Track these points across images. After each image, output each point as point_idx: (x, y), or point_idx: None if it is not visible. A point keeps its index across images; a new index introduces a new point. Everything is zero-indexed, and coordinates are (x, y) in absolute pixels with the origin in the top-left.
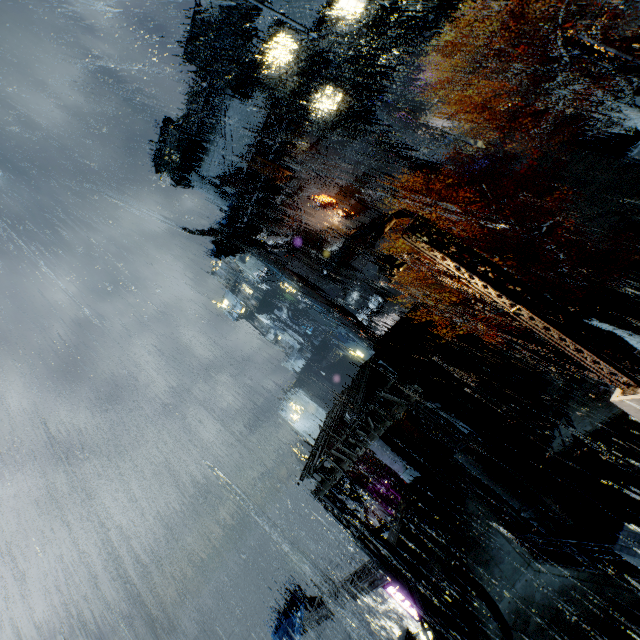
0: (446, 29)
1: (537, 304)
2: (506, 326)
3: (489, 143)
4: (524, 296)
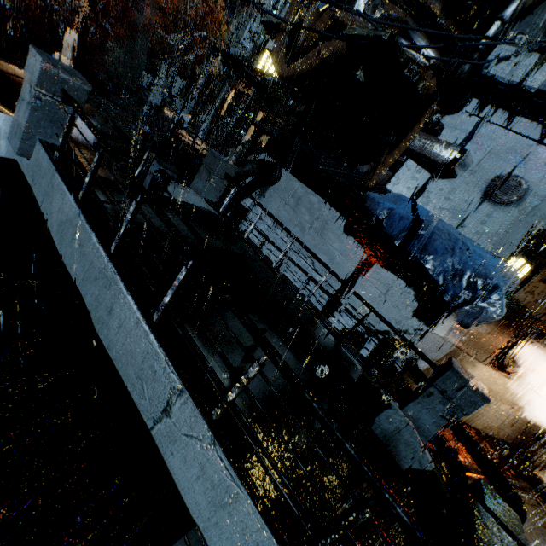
0: None
1: (91, 4)
2: (5, 1)
3: None
4: None
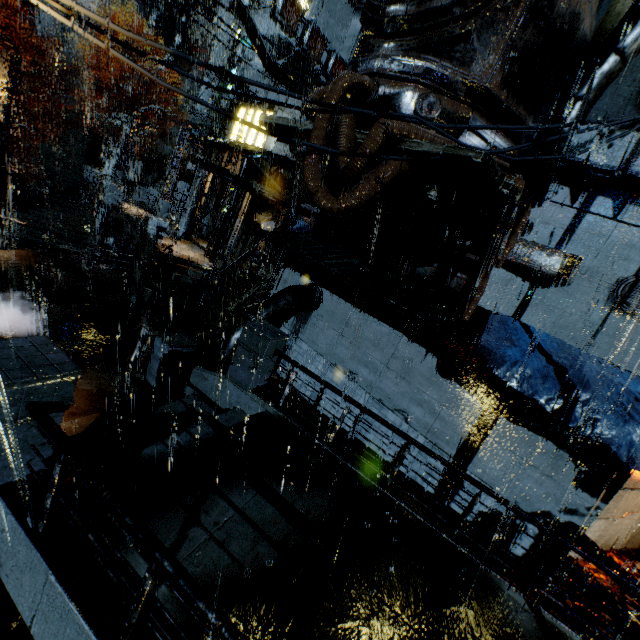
0: (152, 13)
1: (6, 122)
2: None
3: (70, 64)
4: (7, 116)
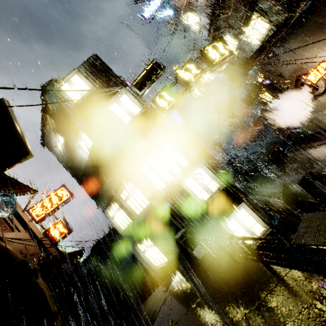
0: None
1: None
2: None
3: None
4: None
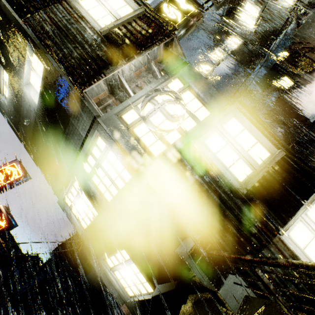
0: None
1: None
2: None
3: None
4: None
